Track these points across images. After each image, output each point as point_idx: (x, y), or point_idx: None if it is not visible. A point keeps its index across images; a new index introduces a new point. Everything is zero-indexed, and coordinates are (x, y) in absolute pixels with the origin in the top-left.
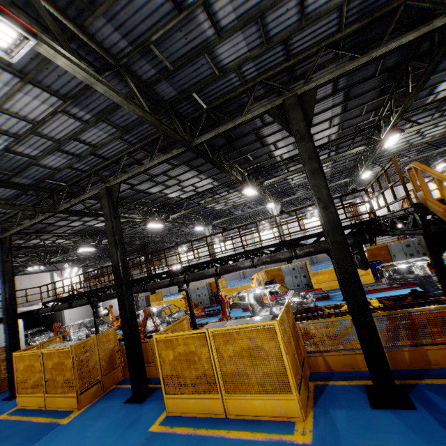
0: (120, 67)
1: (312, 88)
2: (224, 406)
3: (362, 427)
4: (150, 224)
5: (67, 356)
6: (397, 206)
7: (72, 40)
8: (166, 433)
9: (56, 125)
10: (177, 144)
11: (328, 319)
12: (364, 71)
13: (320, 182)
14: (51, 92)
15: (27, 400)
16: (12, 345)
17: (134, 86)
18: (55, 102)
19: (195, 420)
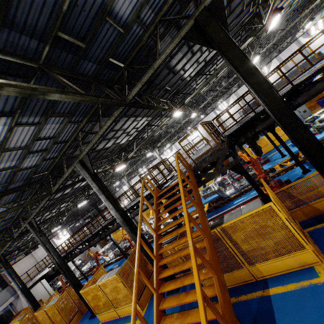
0: None
1: (85, 155)
2: (117, 312)
3: None
4: (80, 205)
5: (54, 308)
6: (241, 104)
7: None
8: None
9: None
10: (53, 182)
11: None
12: None
13: (108, 203)
14: None
15: None
16: (34, 306)
17: None
18: None
19: (109, 322)
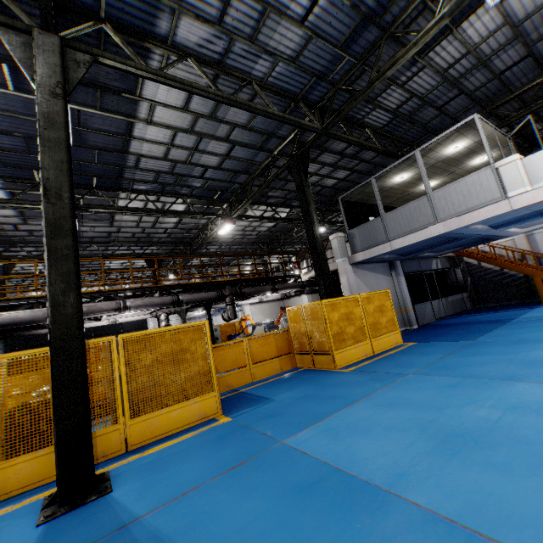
0: None
1: None
2: None
3: None
4: None
5: None
6: None
7: None
8: None
9: None
10: None
11: None
12: None
13: None
14: None
15: None
16: None
17: None
18: None
19: None
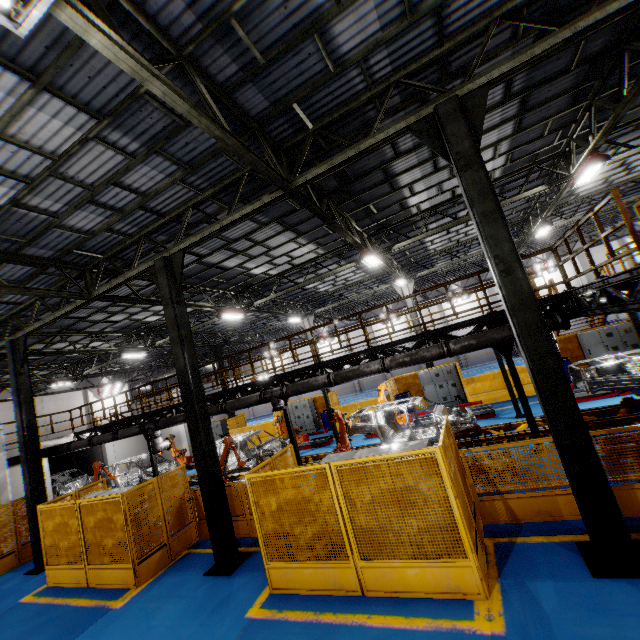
0: (184, 60)
1: (481, 86)
2: (358, 578)
3: (583, 607)
4: (227, 315)
5: (116, 509)
6: (584, 279)
7: (109, 13)
8: (273, 620)
9: (86, 160)
10: (266, 189)
11: (510, 444)
12: (554, 62)
13: (499, 232)
14: (79, 105)
15: (60, 574)
16: (34, 496)
17: (207, 91)
18: (85, 123)
19: (315, 600)
